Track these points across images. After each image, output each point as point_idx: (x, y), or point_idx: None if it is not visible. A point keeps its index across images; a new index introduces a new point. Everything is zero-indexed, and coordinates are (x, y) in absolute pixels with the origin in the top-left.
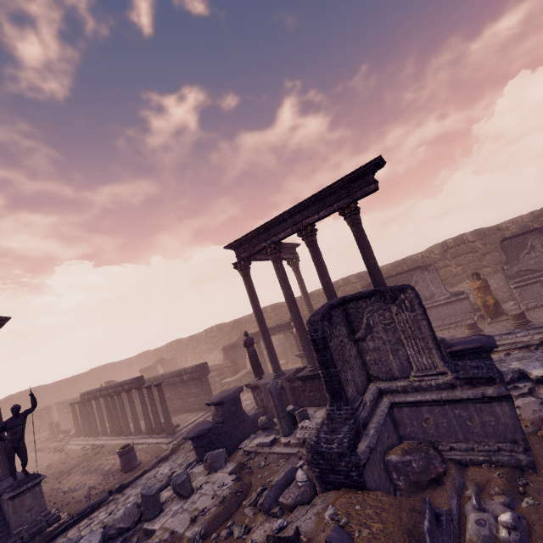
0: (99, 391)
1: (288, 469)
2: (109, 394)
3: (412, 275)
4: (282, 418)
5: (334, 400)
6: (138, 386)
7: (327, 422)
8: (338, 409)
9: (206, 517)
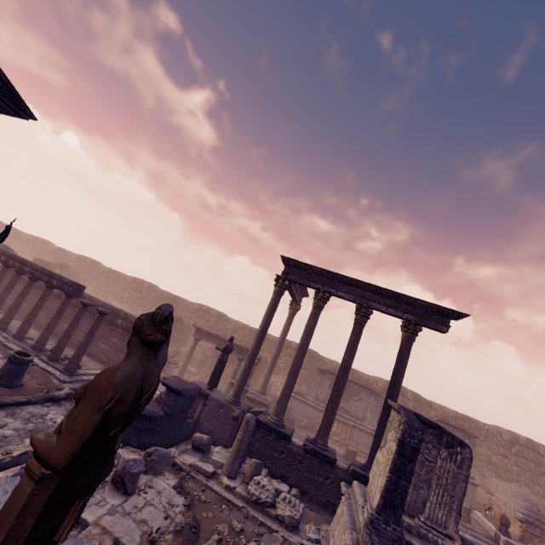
0: (9, 256)
1: (279, 542)
2: (19, 270)
3: (362, 391)
4: (239, 457)
5: (385, 510)
6: (73, 294)
7: (373, 531)
8: (384, 522)
9: (163, 544)
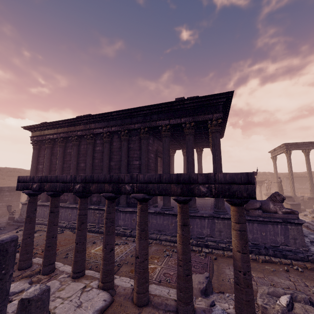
0: None
1: None
2: None
3: None
4: None
5: None
6: None
7: None
8: None
9: None
